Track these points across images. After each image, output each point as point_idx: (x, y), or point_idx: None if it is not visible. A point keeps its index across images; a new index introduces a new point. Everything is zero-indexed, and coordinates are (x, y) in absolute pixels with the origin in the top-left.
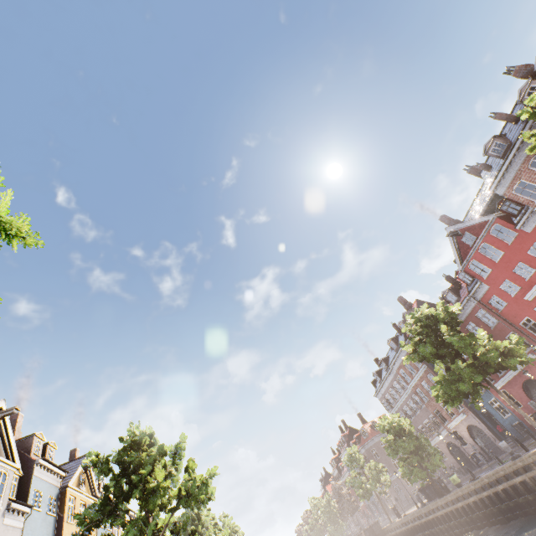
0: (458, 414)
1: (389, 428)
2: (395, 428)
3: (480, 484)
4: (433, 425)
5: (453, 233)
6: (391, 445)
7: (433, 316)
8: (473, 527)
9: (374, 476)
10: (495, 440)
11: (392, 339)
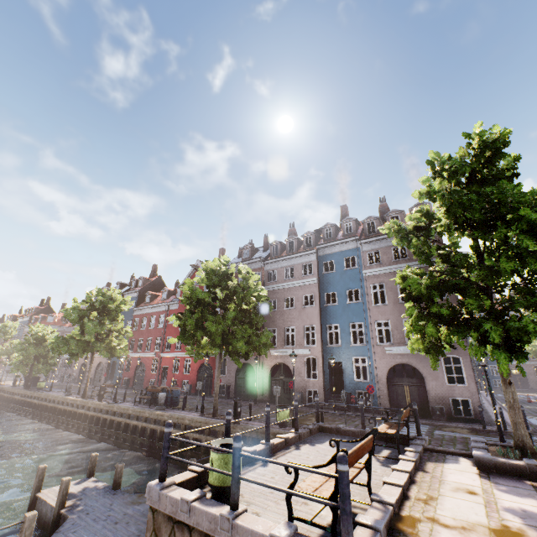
0: None
1: (36, 334)
2: (39, 336)
3: (39, 396)
4: None
5: (196, 267)
6: (26, 344)
7: (113, 300)
8: (18, 412)
9: (8, 351)
10: (103, 377)
11: (121, 283)
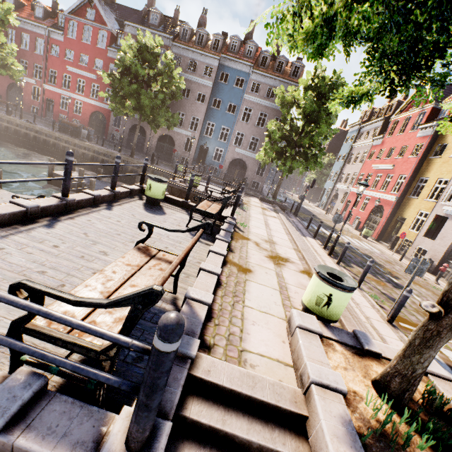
0: None
1: None
2: None
3: None
4: None
5: None
6: None
7: None
8: None
9: None
10: None
11: None
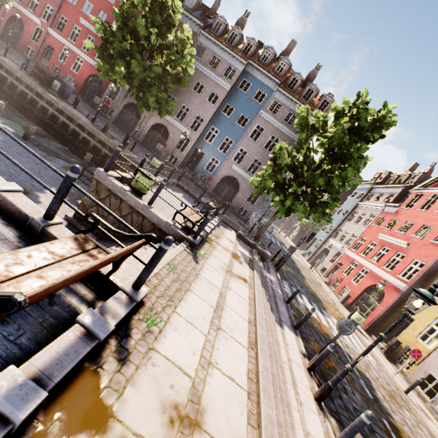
0: None
1: None
2: None
3: None
4: None
5: None
6: None
7: None
8: None
9: None
10: None
11: None
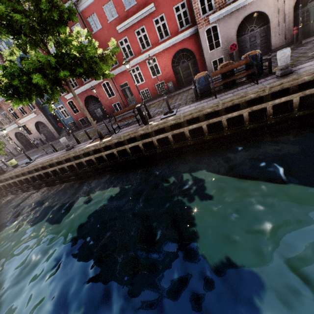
0: (30, 114)
1: None
2: None
3: (34, 168)
4: (5, 120)
5: None
6: None
7: None
8: (21, 192)
9: None
10: (54, 132)
11: None
